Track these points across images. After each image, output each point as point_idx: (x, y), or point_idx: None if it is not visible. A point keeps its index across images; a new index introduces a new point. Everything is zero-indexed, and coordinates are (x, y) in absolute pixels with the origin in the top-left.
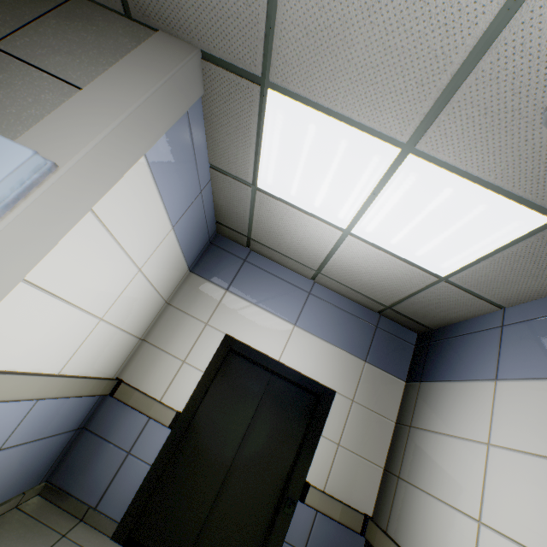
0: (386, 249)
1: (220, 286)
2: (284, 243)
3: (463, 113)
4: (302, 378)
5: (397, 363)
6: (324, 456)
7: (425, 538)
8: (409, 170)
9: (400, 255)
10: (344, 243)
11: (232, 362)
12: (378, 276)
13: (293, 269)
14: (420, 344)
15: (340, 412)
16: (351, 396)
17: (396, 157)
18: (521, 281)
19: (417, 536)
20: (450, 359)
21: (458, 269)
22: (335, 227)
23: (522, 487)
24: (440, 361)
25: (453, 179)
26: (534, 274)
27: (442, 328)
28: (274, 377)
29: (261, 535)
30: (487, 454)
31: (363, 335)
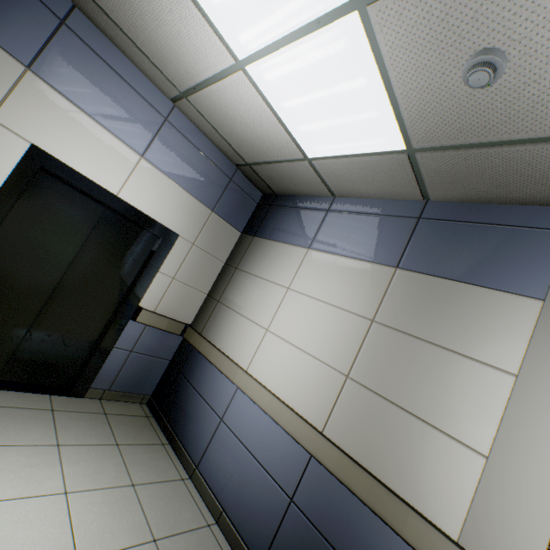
0: (275, 109)
1: (11, 55)
2: (143, 28)
3: (430, 2)
4: (146, 219)
5: (240, 217)
6: (159, 288)
7: (229, 338)
8: (345, 33)
9: (284, 122)
10: (232, 77)
11: (45, 186)
12: (253, 132)
13: (148, 75)
14: (262, 204)
15: (180, 253)
16: (193, 240)
17: (342, 4)
18: (358, 183)
19: (224, 336)
20: (283, 225)
21: (324, 157)
22: (228, 50)
23: (299, 314)
24: (275, 224)
25: (374, 72)
26: (368, 182)
27: (285, 197)
28: (110, 212)
29: (90, 346)
30: (286, 294)
31: (217, 186)
